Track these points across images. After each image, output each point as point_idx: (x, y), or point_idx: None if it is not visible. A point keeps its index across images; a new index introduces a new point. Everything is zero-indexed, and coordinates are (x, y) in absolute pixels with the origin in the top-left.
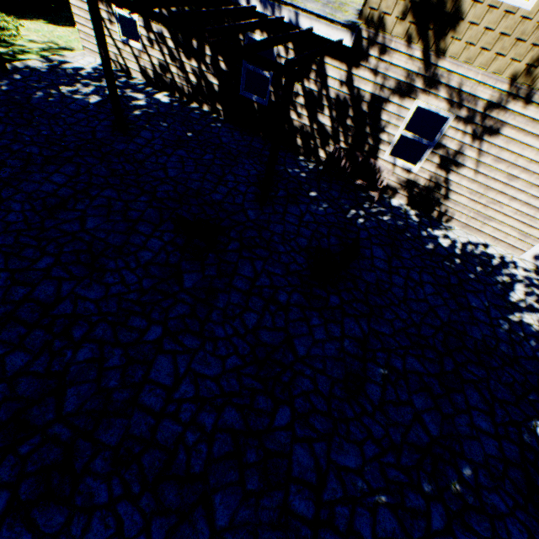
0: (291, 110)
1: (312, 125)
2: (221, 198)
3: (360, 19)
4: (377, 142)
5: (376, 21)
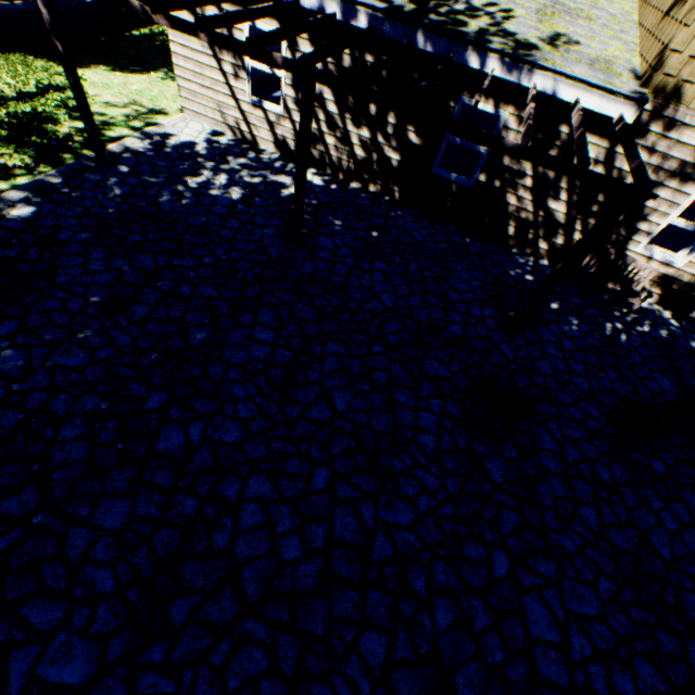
0: (509, 193)
1: (537, 210)
2: (462, 331)
3: (645, 87)
4: (631, 232)
5: (668, 90)
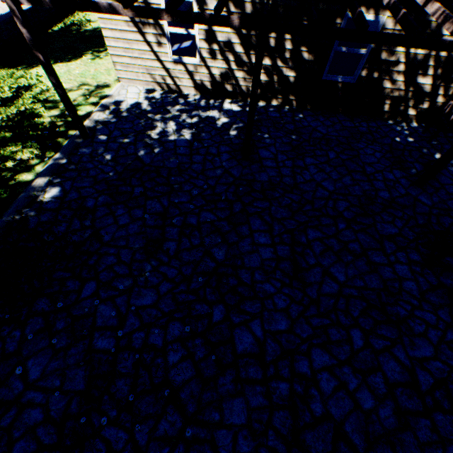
0: (385, 80)
1: (408, 87)
2: (388, 194)
3: None
4: None
5: None
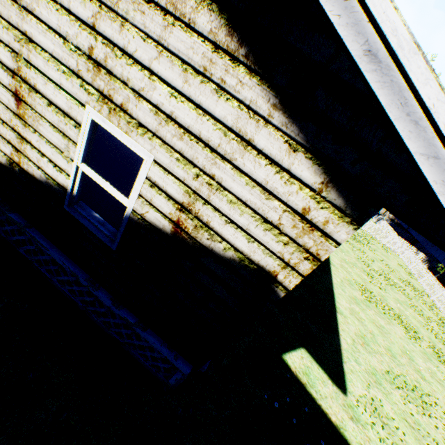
0: None
1: None
2: None
3: None
4: None
5: None
